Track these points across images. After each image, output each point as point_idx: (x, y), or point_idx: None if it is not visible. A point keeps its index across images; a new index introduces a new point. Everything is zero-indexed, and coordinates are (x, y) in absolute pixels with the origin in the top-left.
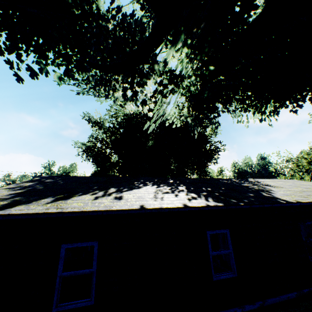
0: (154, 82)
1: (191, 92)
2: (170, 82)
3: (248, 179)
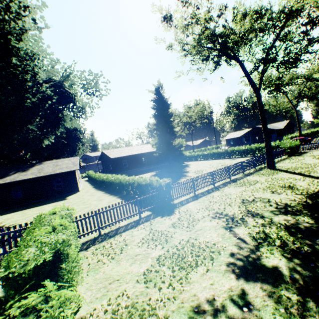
0: None
1: None
2: None
3: (40, 163)
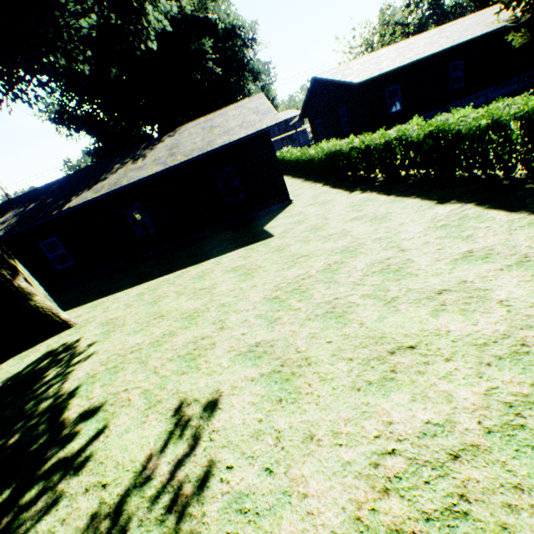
0: None
1: None
2: None
3: (171, 133)
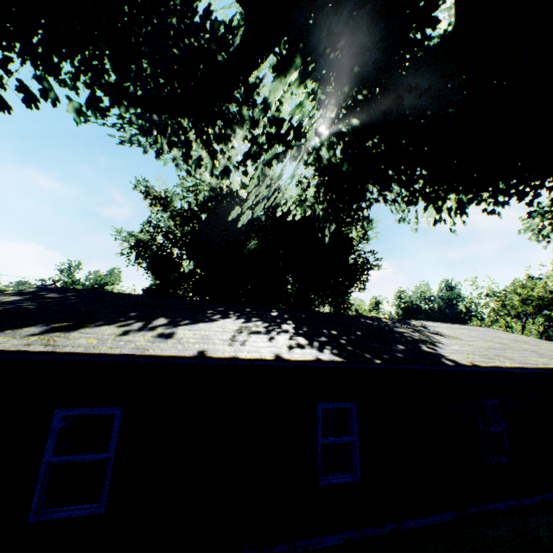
0: (243, 138)
1: (321, 161)
2: (269, 141)
3: (411, 321)
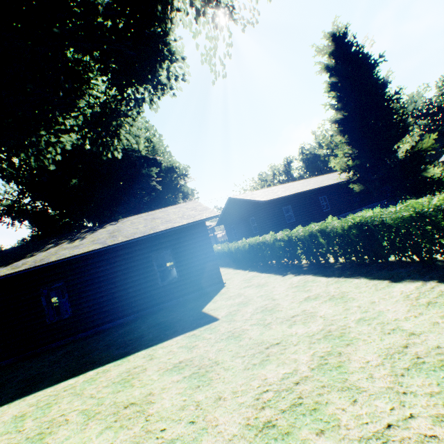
0: None
1: None
2: None
3: (114, 222)
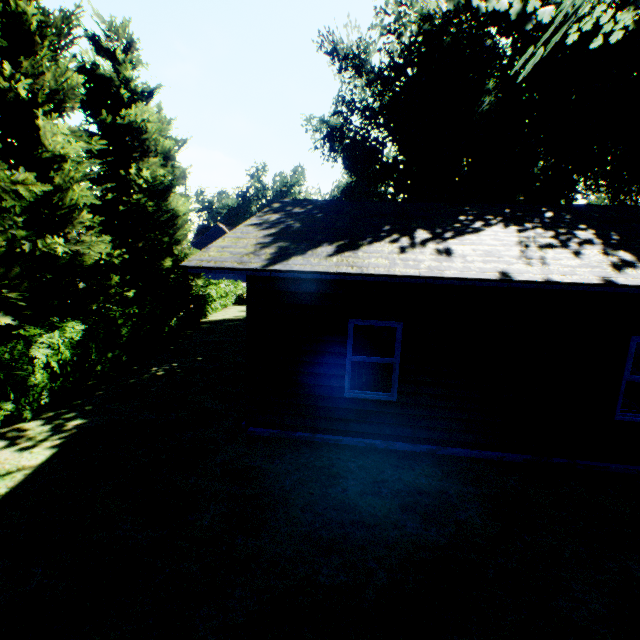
0: None
1: None
2: None
3: None
